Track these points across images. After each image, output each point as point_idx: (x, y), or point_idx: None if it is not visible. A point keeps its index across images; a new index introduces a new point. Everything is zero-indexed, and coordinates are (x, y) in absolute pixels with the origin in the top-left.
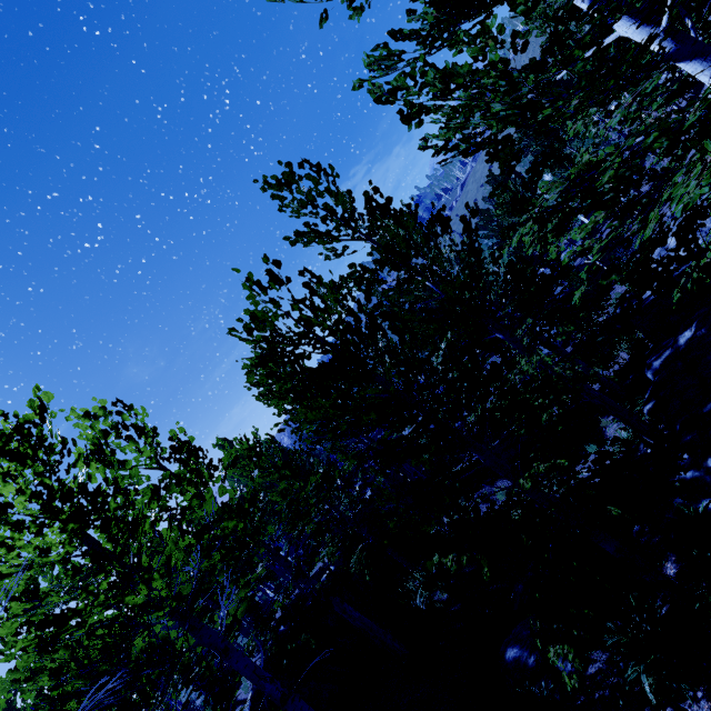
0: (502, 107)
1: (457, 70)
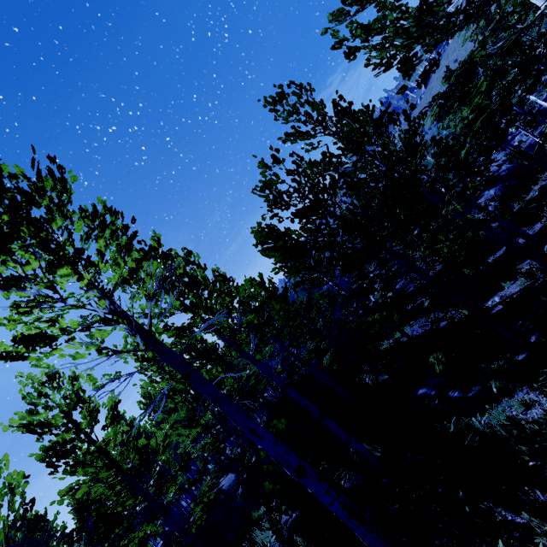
0: (403, 40)
1: (372, 27)
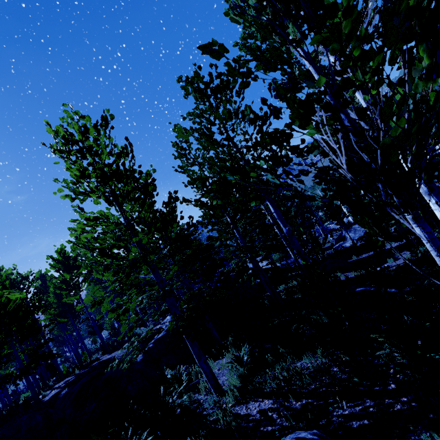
0: None
1: None
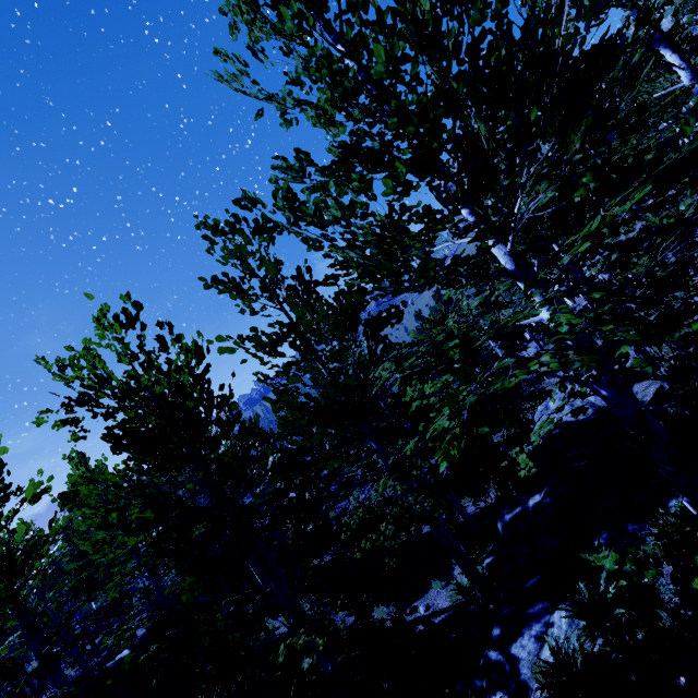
0: (358, 256)
1: (304, 209)
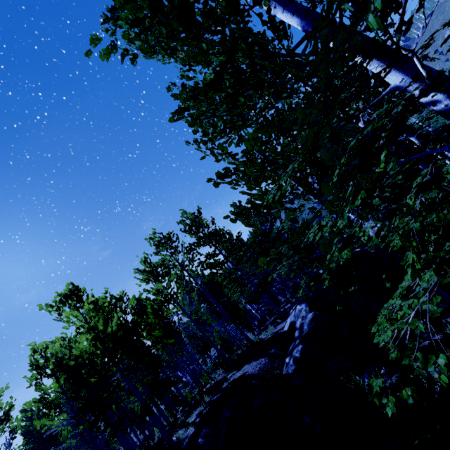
0: None
1: None
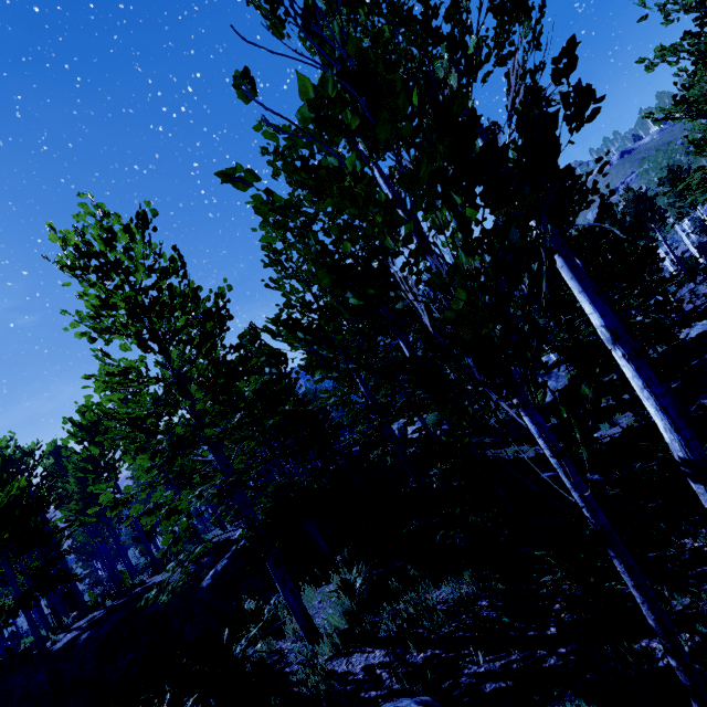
0: None
1: None
